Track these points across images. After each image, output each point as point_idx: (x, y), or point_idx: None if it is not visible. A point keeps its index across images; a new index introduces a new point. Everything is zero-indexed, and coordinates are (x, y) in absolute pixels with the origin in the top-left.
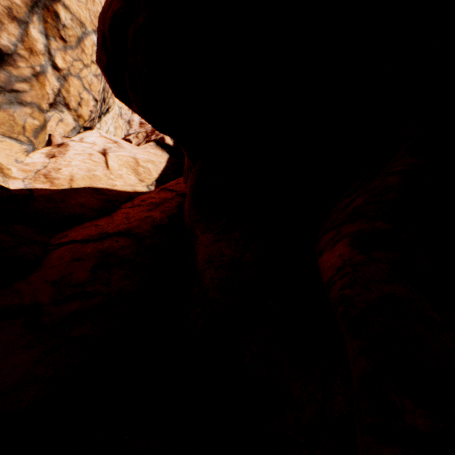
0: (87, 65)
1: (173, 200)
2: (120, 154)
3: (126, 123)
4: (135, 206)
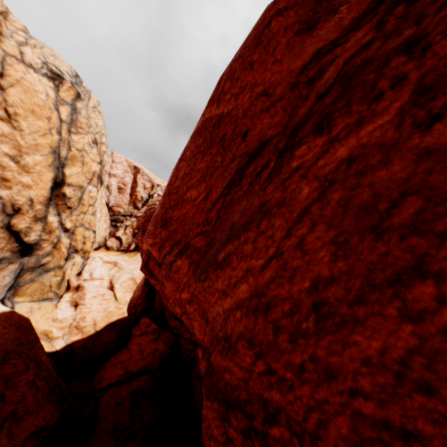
0: (86, 211)
1: None
2: (122, 280)
3: (105, 188)
4: (143, 334)
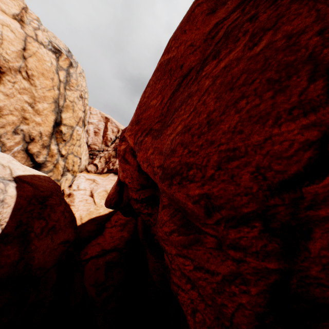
0: (75, 144)
1: (131, 221)
2: (99, 191)
3: (85, 132)
4: (113, 226)
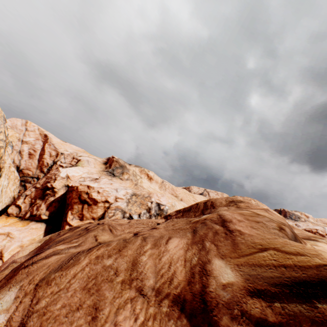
0: None
1: None
2: (12, 249)
3: (17, 153)
4: None
